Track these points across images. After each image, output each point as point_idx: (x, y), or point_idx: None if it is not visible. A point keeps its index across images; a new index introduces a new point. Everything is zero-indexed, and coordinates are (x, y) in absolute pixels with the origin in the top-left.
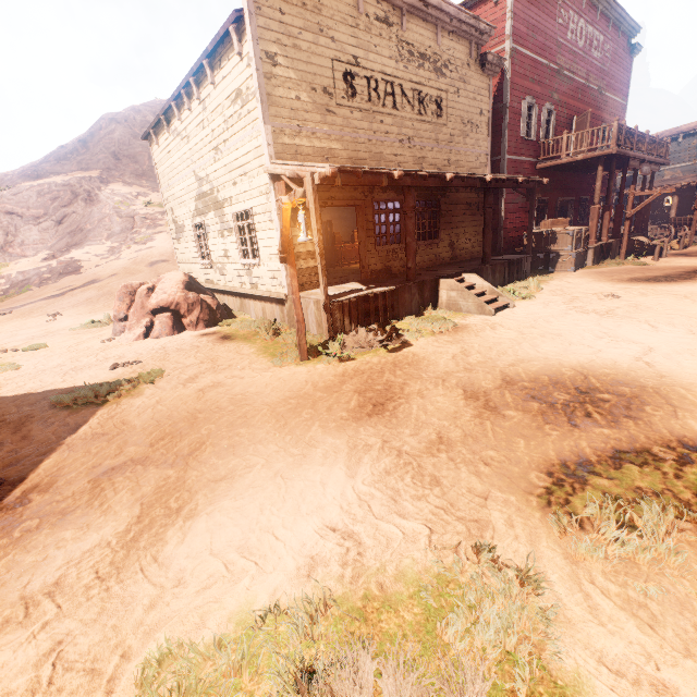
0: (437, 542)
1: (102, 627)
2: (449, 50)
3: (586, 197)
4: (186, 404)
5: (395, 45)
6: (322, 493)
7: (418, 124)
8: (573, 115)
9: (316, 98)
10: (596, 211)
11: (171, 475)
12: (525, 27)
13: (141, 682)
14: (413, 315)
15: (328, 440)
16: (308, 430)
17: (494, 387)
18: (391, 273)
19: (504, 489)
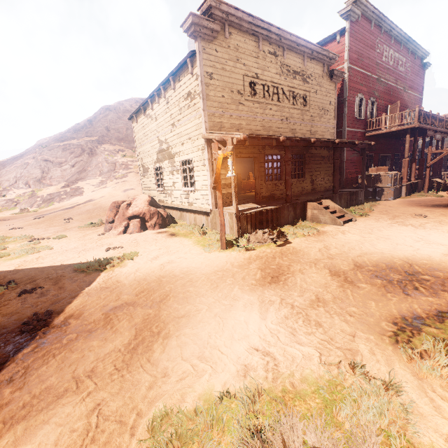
0: (325, 361)
1: (122, 397)
2: (311, 69)
3: (398, 154)
4: (154, 272)
5: (279, 66)
6: (246, 328)
7: (292, 110)
8: (388, 104)
9: (233, 96)
10: (406, 162)
11: (151, 313)
12: (356, 55)
13: (151, 429)
14: (289, 224)
15: (245, 297)
16: (232, 290)
17: (349, 269)
18: (274, 198)
19: (365, 331)
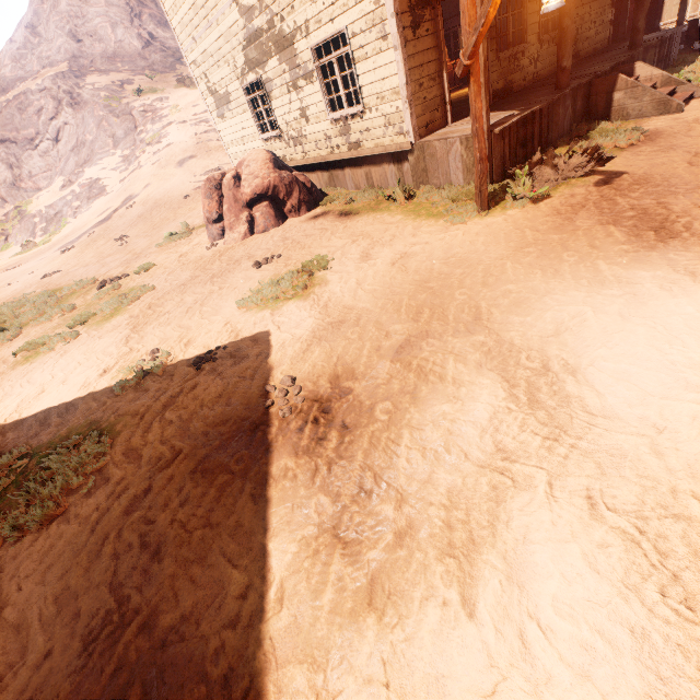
0: None
1: (622, 479)
2: None
3: None
4: (397, 279)
5: None
6: None
7: None
8: None
9: None
10: None
11: (483, 341)
12: None
13: None
14: (565, 137)
15: (642, 274)
16: (598, 271)
17: None
18: (512, 92)
19: None
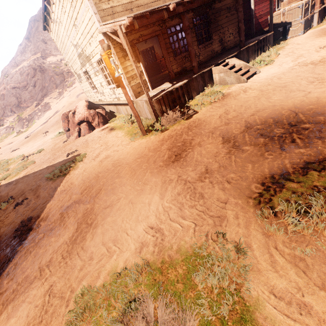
0: (198, 231)
1: (65, 279)
2: None
3: None
4: (95, 170)
5: None
6: (148, 209)
7: None
8: None
9: None
10: None
11: (88, 207)
12: None
13: (76, 303)
14: (200, 93)
15: (153, 180)
16: (144, 175)
17: (240, 132)
18: (186, 71)
19: (236, 196)
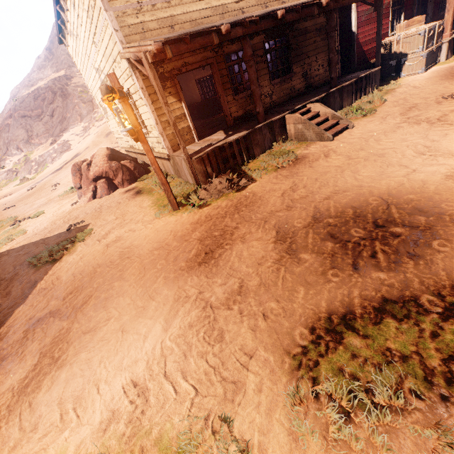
0: (197, 406)
1: None
2: None
3: None
4: (95, 259)
5: None
6: (141, 348)
7: None
8: None
9: None
10: (453, 0)
11: (64, 326)
12: None
13: None
14: (267, 151)
15: (163, 292)
16: (155, 282)
17: (303, 226)
18: (252, 116)
19: (269, 347)
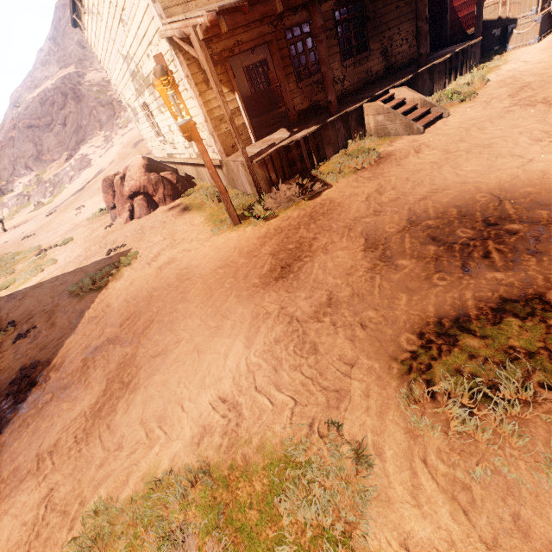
0: (298, 415)
1: (74, 480)
2: None
3: None
4: (148, 283)
5: None
6: (223, 366)
7: None
8: None
9: None
10: None
11: (128, 352)
12: None
13: (84, 526)
14: (340, 151)
15: (238, 310)
16: (226, 301)
17: (397, 230)
18: (320, 108)
19: (372, 355)
